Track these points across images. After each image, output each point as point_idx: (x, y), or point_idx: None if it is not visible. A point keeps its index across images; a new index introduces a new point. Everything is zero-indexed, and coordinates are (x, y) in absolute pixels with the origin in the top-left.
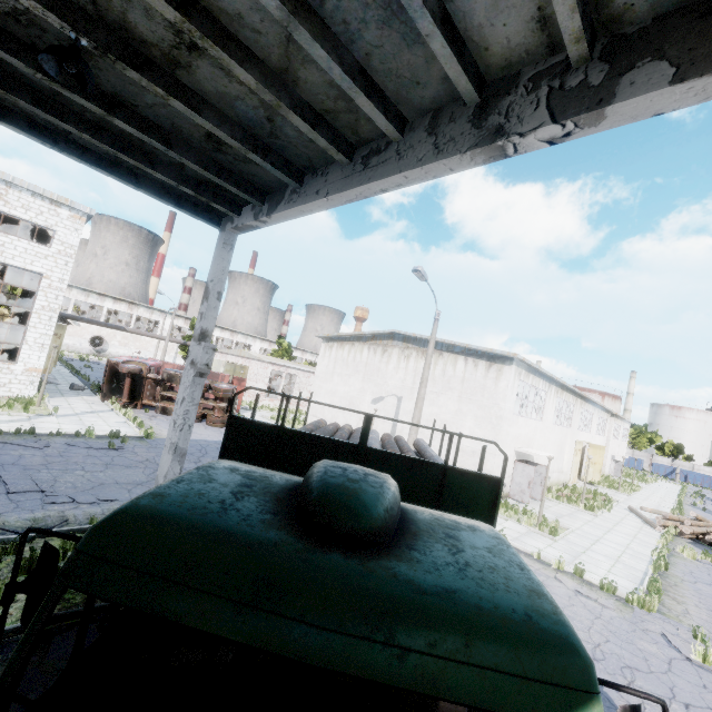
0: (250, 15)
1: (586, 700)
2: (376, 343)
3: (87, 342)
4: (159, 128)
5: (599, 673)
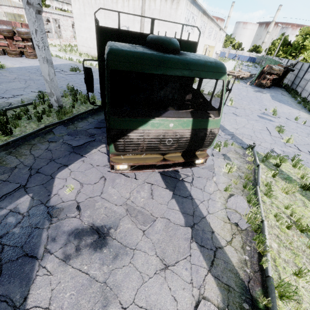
0: None
1: (224, 74)
2: None
3: None
4: None
5: None
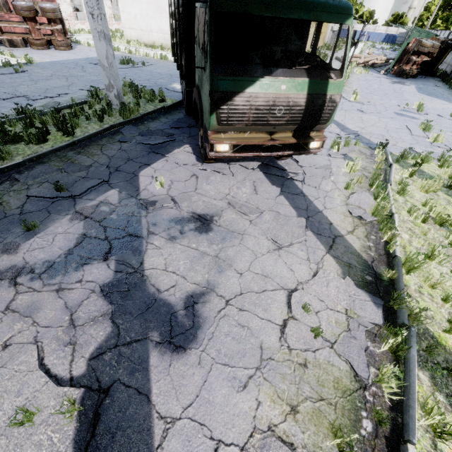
0: None
1: (350, 17)
2: None
3: None
4: None
5: None
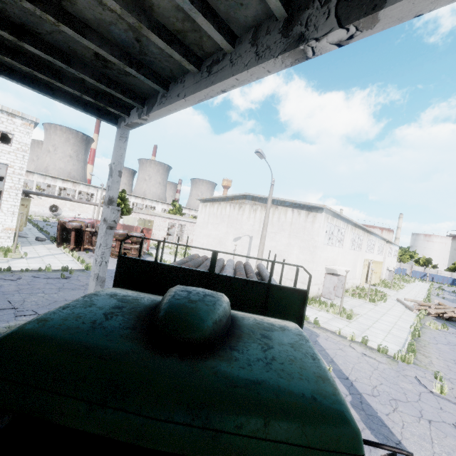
0: None
1: None
2: (235, 202)
3: (47, 209)
4: (60, 50)
5: (375, 404)
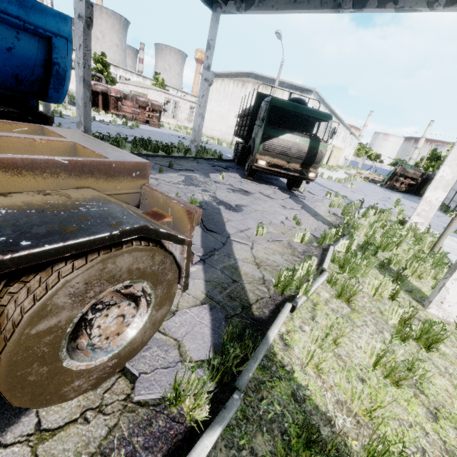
0: None
1: (331, 119)
2: (238, 79)
3: None
4: None
5: (323, 184)
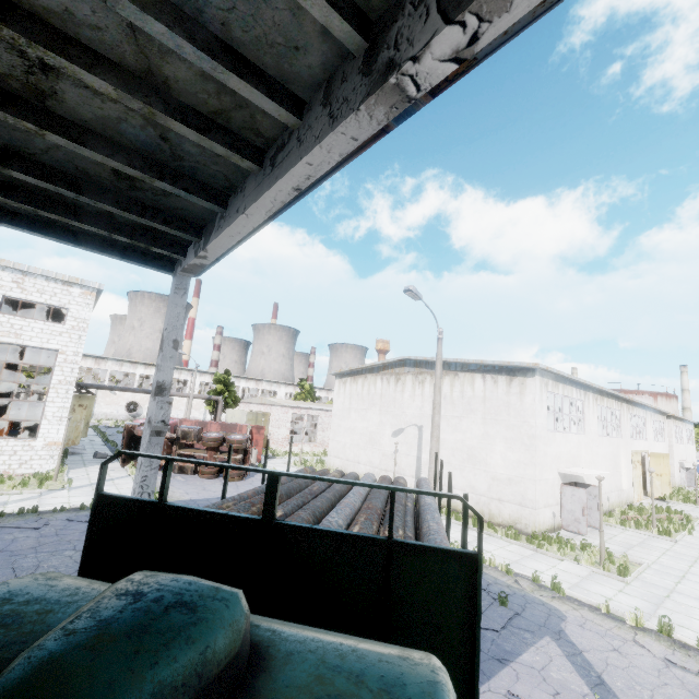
0: (78, 7)
1: None
2: (388, 372)
3: (123, 408)
4: (65, 175)
5: None
